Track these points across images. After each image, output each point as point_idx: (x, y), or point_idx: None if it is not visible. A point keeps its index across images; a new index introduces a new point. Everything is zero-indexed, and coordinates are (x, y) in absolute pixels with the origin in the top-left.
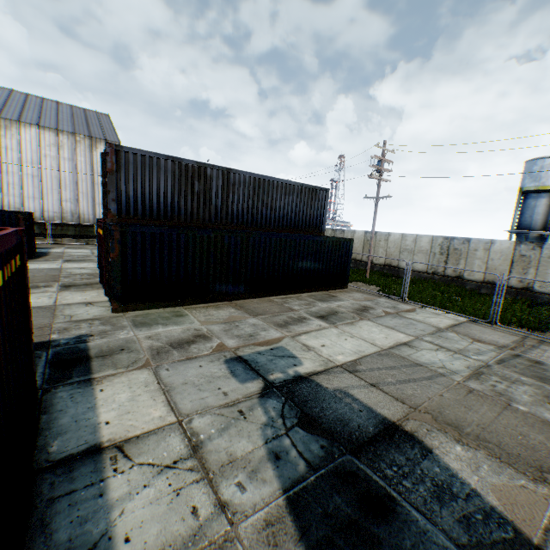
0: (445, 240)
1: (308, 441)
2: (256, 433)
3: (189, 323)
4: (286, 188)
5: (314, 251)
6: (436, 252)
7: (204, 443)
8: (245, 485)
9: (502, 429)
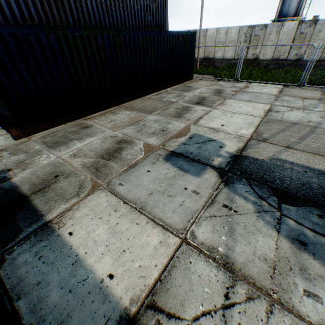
0: (249, 29)
1: (305, 215)
2: (260, 224)
3: (101, 132)
4: None
5: (171, 47)
6: (241, 41)
7: (229, 256)
8: (313, 291)
9: None
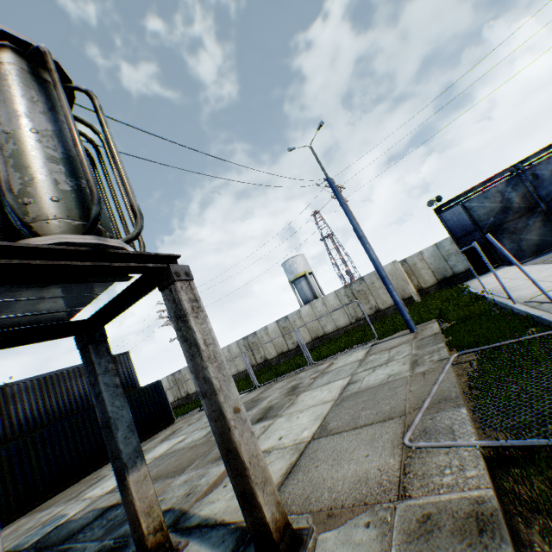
0: (244, 340)
1: None
2: None
3: None
4: (81, 371)
5: None
6: (244, 351)
7: None
8: None
9: (188, 458)
